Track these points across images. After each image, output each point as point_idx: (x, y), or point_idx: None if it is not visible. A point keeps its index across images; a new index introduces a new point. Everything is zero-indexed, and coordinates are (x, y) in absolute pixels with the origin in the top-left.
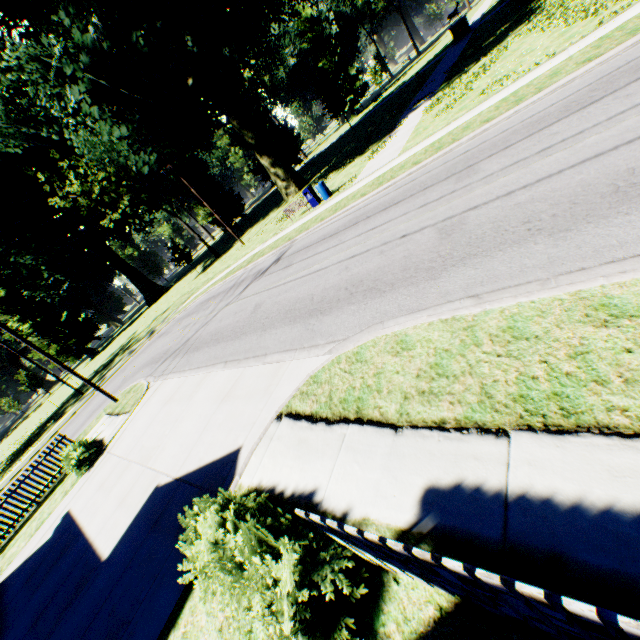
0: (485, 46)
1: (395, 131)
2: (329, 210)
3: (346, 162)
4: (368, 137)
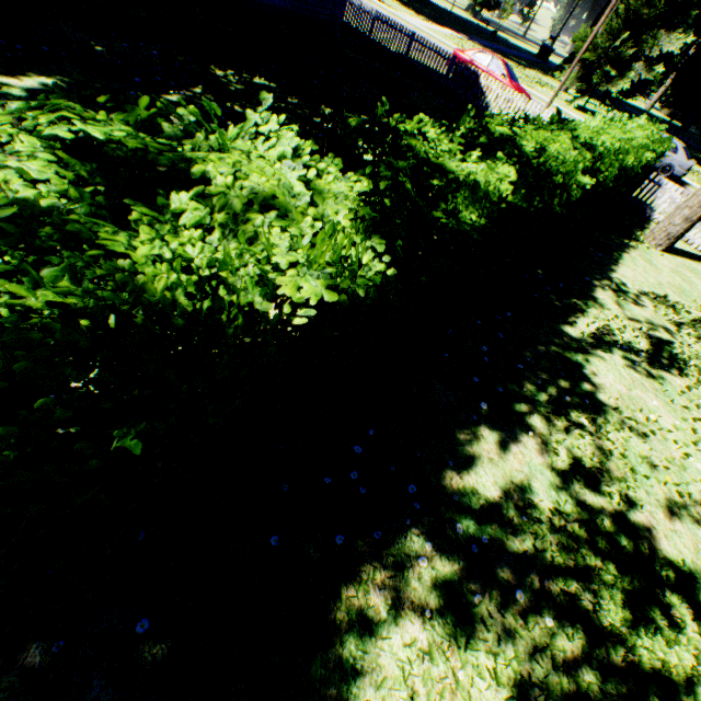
0: (509, 58)
1: (437, 26)
2: (369, 0)
3: (410, 9)
4: (435, 18)
